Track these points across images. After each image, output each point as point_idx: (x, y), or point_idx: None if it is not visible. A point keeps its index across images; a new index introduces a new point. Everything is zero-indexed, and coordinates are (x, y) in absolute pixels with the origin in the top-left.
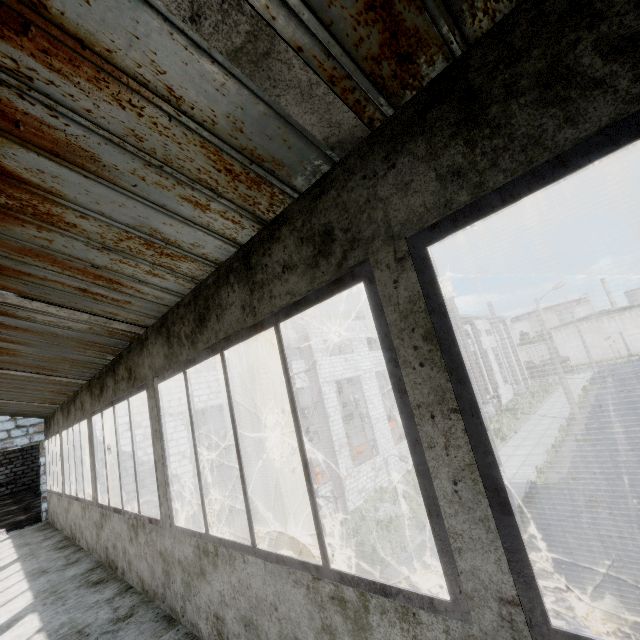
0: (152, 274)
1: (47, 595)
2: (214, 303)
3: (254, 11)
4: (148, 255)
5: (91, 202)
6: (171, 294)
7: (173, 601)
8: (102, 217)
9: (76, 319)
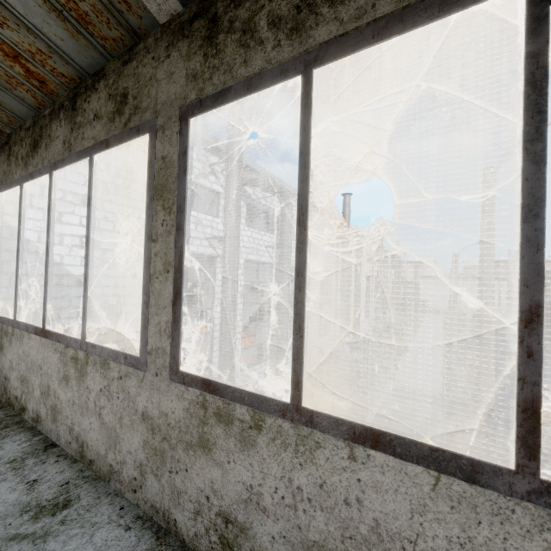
0: None
1: None
2: None
3: None
4: None
5: None
6: None
7: None
8: None
9: None
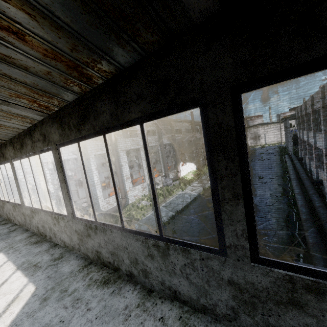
0: None
1: None
2: (24, 141)
3: (1, 100)
4: None
5: None
6: (10, 134)
7: (28, 225)
8: None
9: None
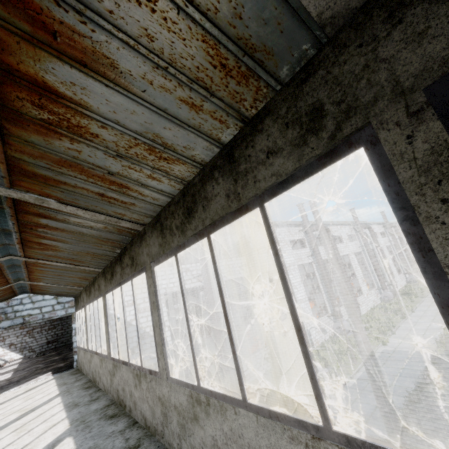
0: (151, 178)
1: (78, 423)
2: (200, 197)
3: None
4: (150, 160)
5: (109, 111)
6: (164, 195)
7: (170, 438)
8: (117, 126)
9: (96, 220)
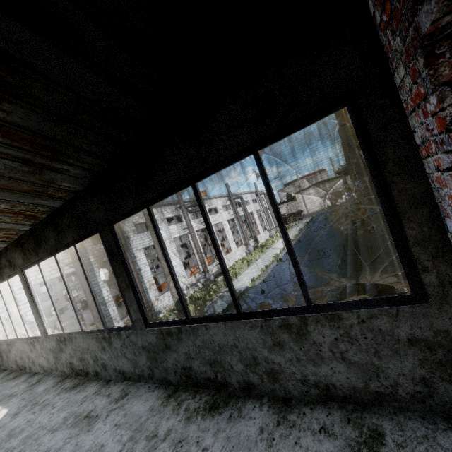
0: None
1: None
2: None
3: None
4: None
5: None
6: None
7: (5, 364)
8: None
9: None
